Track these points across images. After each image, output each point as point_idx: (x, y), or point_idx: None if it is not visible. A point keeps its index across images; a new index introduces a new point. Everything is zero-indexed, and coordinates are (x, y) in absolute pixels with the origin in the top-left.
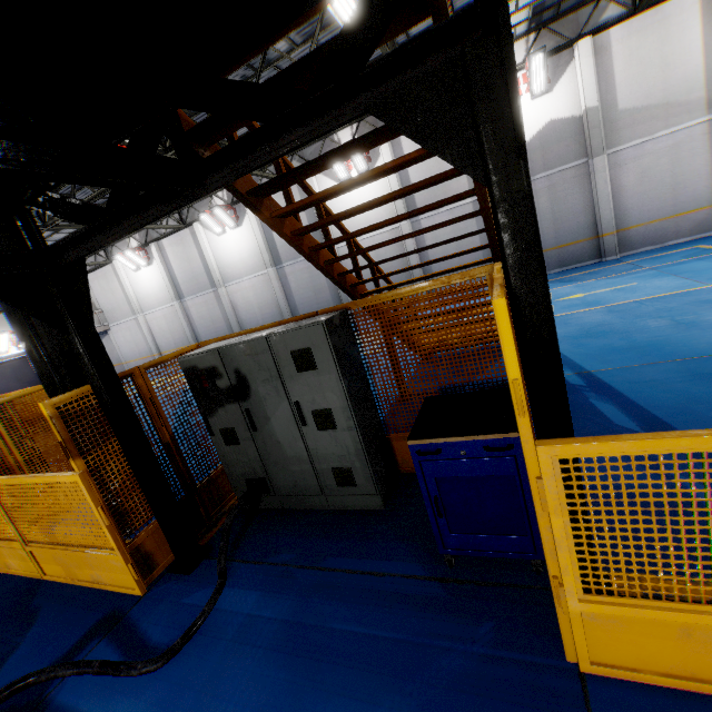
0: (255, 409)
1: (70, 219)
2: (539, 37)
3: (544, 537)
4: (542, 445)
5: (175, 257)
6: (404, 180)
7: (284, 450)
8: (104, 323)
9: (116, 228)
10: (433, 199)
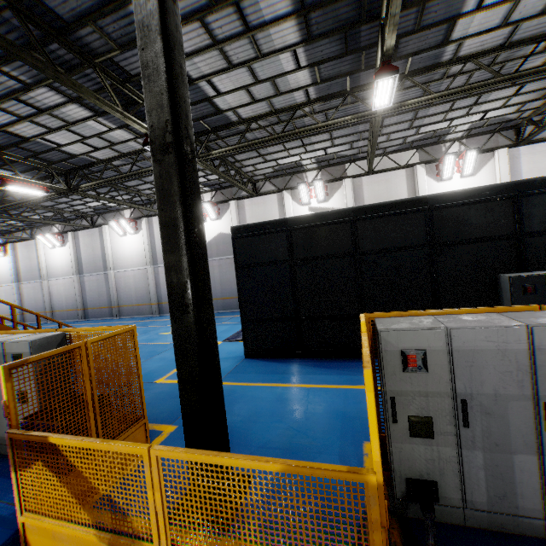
0: None
1: None
2: (216, 193)
3: None
4: None
5: (23, 255)
6: (153, 244)
7: None
8: None
9: None
10: None
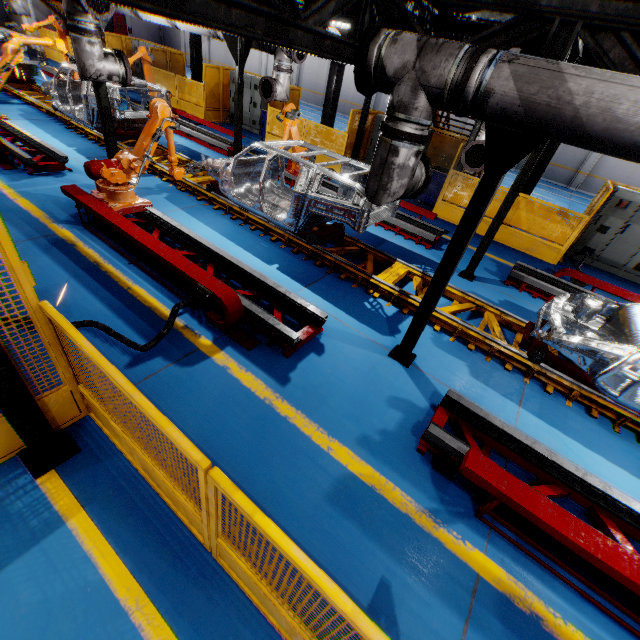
0: None
1: None
2: None
3: (443, 188)
4: (453, 170)
5: None
6: None
7: None
8: None
9: None
10: None
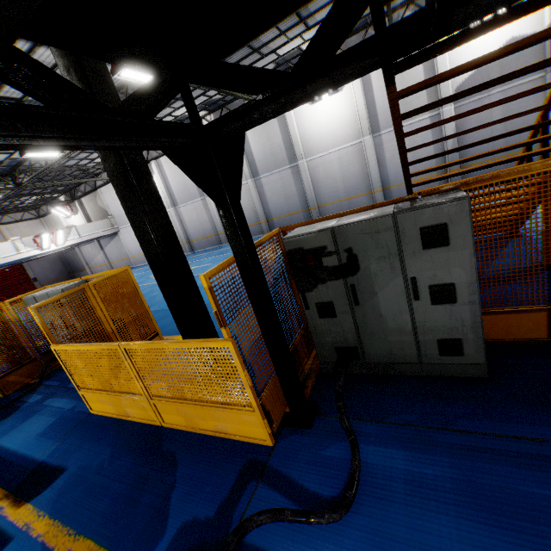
0: (361, 285)
1: (241, 90)
2: None
3: None
4: None
5: (170, 172)
6: (369, 100)
7: (385, 322)
8: (114, 226)
9: (294, 95)
10: None
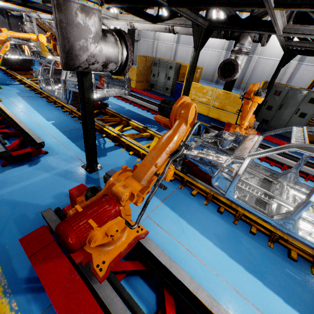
0: (284, 105)
1: None
2: None
3: None
4: None
5: None
6: None
7: (282, 117)
8: (139, 36)
9: None
10: None
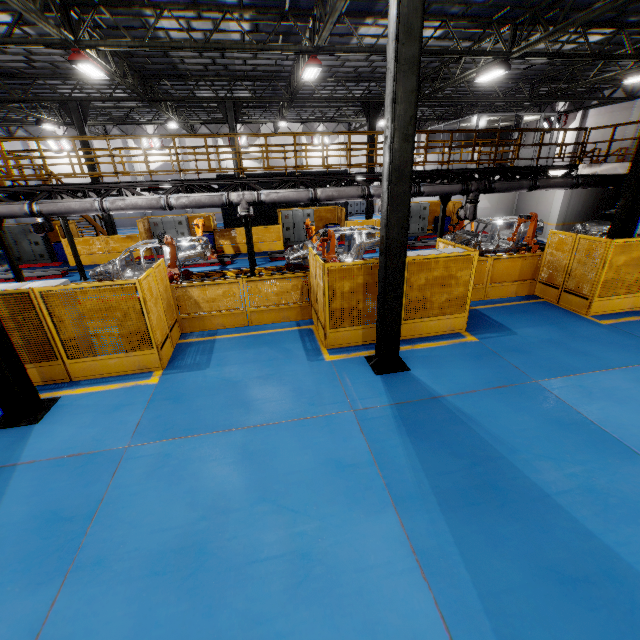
0: (19, 240)
1: None
2: (159, 127)
3: (65, 250)
4: (62, 239)
5: None
6: None
7: (27, 250)
8: None
9: None
10: (113, 179)
